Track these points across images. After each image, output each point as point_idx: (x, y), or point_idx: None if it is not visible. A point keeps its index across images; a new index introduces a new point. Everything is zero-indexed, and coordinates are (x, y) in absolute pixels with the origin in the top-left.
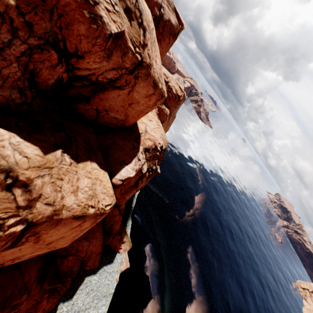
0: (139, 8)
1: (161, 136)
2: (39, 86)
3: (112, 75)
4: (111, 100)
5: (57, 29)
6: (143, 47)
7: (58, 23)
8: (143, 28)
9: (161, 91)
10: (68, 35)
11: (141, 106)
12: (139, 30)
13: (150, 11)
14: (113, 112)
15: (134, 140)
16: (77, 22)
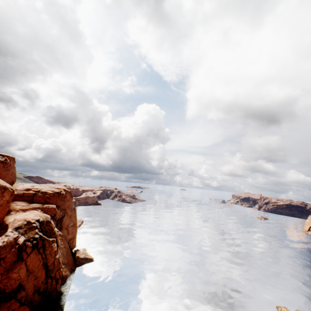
0: None
1: (36, 215)
2: None
3: None
4: None
5: None
6: None
7: None
8: None
9: (0, 186)
10: None
11: None
12: None
13: None
14: None
15: (1, 229)
16: None
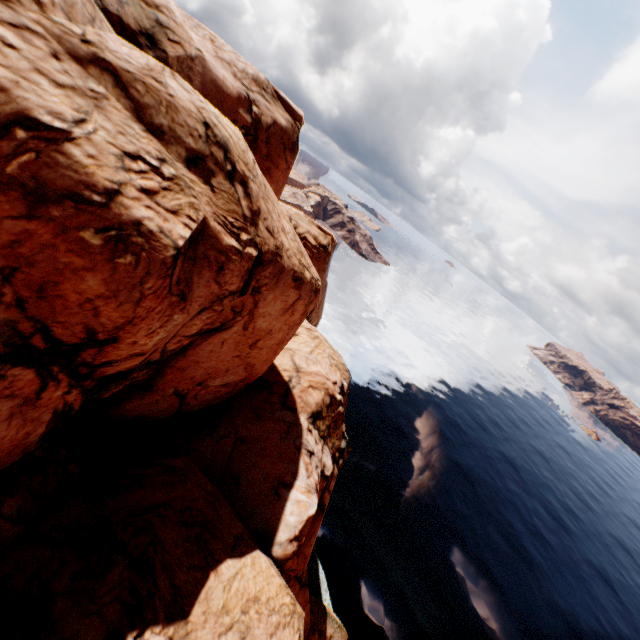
0: (218, 138)
1: (330, 363)
2: (3, 464)
3: (201, 323)
4: (206, 359)
5: (11, 309)
6: (252, 222)
7: (9, 291)
8: (240, 179)
9: (311, 285)
10: (52, 311)
11: (277, 333)
12: (233, 190)
13: (232, 122)
14: (217, 378)
15: (281, 405)
16: (68, 272)
